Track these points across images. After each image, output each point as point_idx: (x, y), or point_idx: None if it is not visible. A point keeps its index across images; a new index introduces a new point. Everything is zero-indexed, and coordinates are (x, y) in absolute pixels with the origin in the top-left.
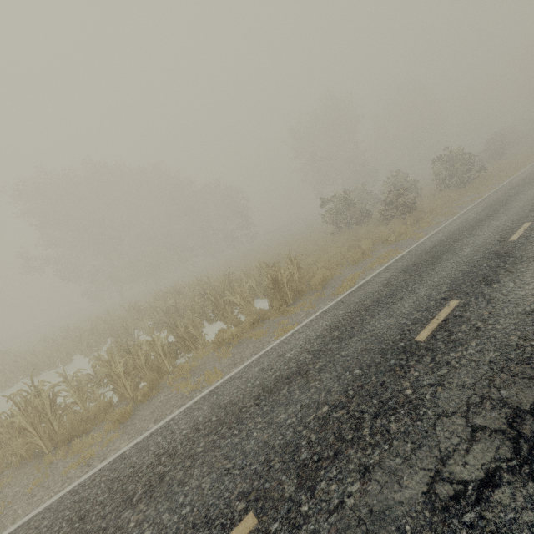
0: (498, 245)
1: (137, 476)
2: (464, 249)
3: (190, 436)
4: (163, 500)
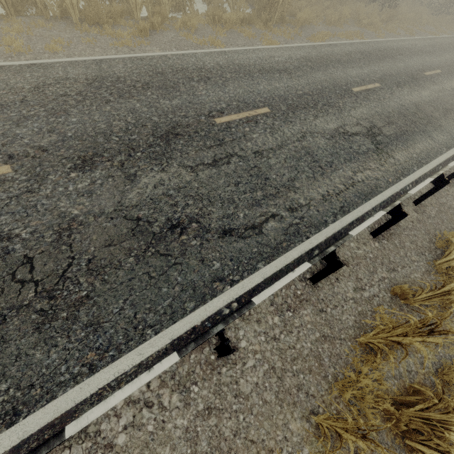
0: (417, 72)
1: (188, 71)
2: (400, 63)
3: (218, 68)
4: (216, 87)
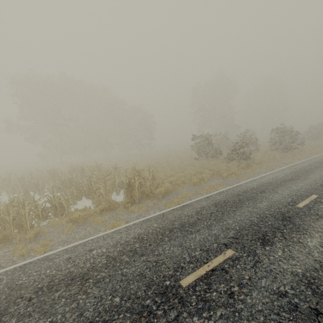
0: (287, 207)
1: None
2: (262, 202)
3: None
4: None
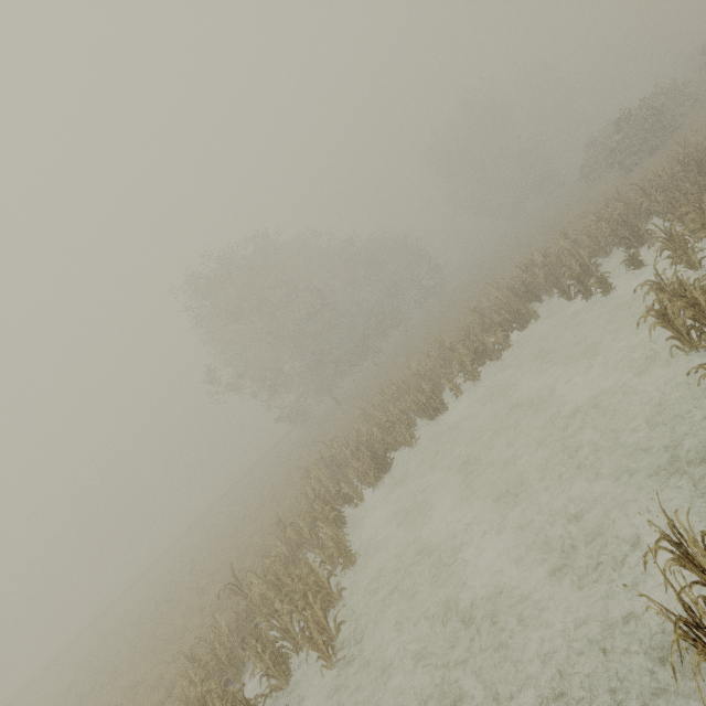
0: None
1: None
2: None
3: None
4: None
